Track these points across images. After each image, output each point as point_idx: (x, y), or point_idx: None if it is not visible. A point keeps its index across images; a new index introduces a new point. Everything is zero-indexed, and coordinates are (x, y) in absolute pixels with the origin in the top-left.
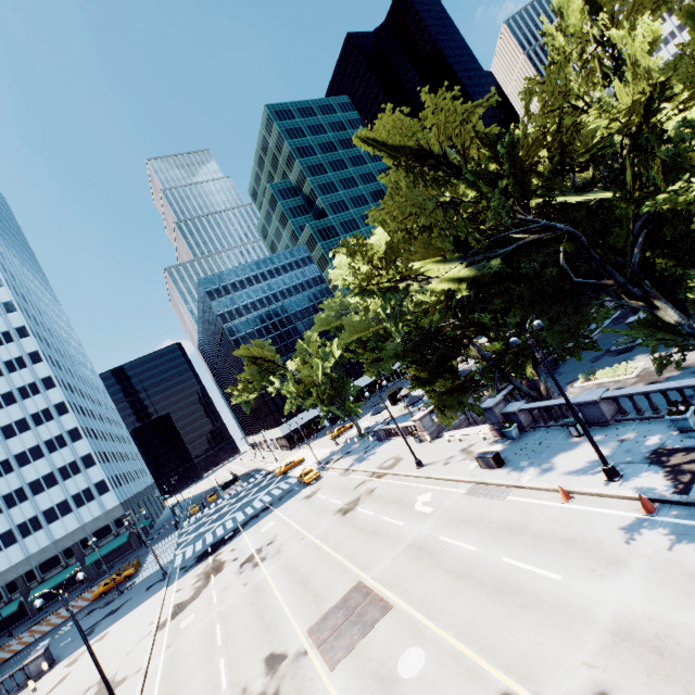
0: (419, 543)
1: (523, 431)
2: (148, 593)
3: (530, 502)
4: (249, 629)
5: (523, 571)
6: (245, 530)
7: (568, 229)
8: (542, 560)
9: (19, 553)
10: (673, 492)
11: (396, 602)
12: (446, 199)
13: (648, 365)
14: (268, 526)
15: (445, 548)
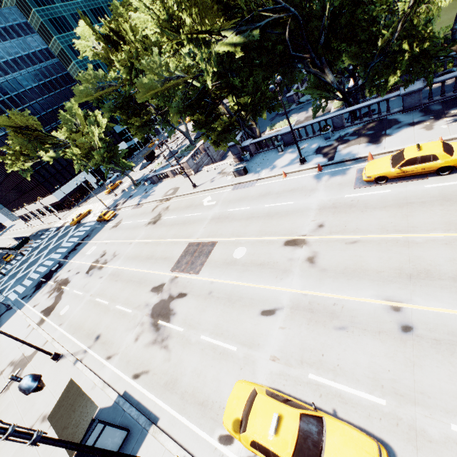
0: (217, 216)
1: (252, 156)
2: (1, 320)
3: (268, 183)
4: (126, 289)
5: (277, 206)
6: (71, 259)
7: (295, 13)
8: (283, 200)
9: None
10: (328, 161)
11: (218, 240)
12: None
13: (299, 119)
14: (92, 250)
15: (233, 213)
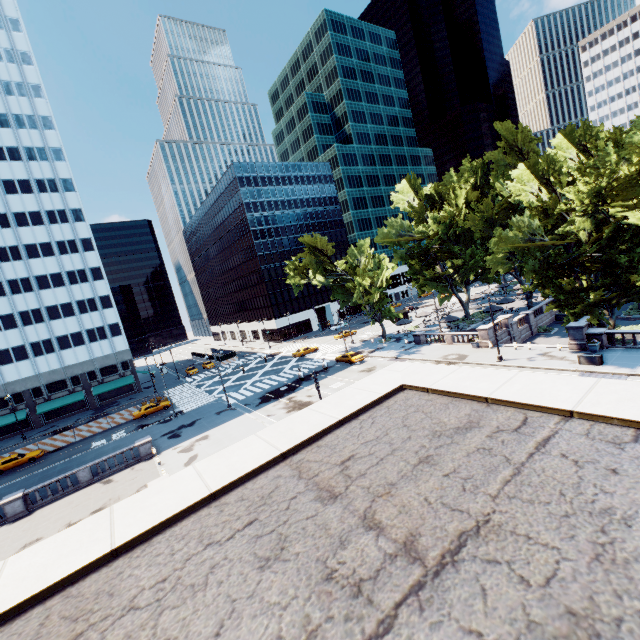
0: None
1: (601, 349)
2: (224, 416)
3: None
4: None
5: None
6: (306, 386)
7: None
8: None
9: (29, 369)
10: None
11: None
12: (613, 160)
13: None
14: (338, 384)
15: None
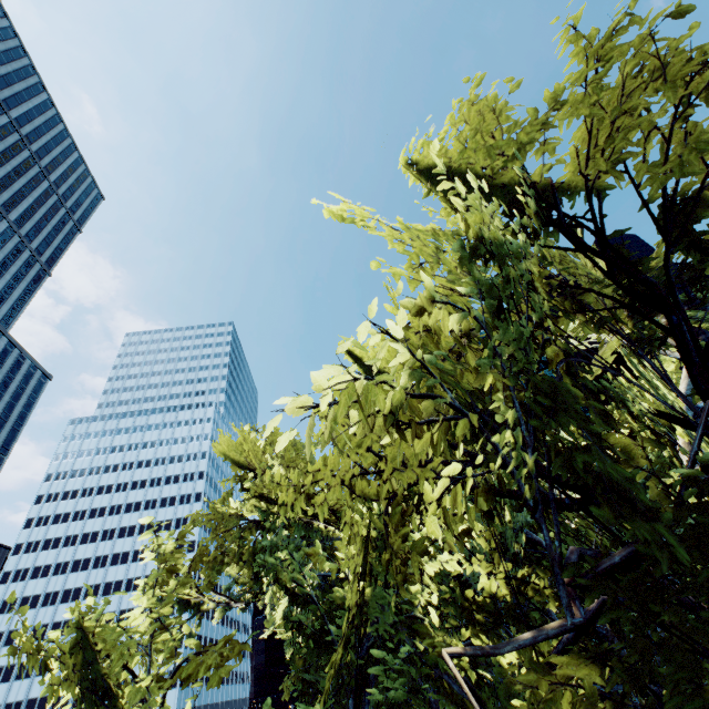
0: None
1: None
2: None
3: None
4: None
5: None
6: None
7: None
8: None
9: None
10: None
11: None
12: None
13: None
14: None
15: None
